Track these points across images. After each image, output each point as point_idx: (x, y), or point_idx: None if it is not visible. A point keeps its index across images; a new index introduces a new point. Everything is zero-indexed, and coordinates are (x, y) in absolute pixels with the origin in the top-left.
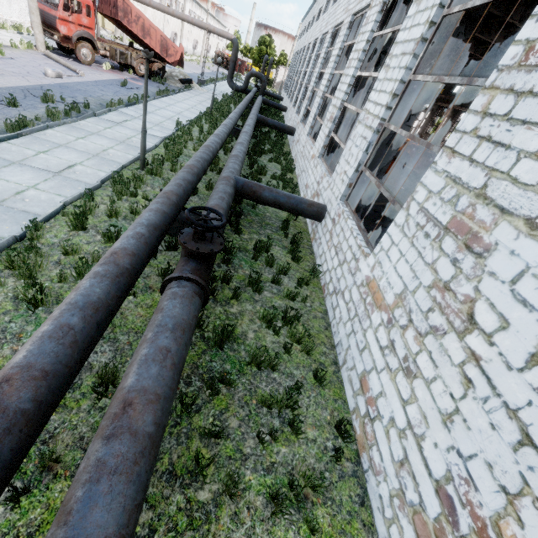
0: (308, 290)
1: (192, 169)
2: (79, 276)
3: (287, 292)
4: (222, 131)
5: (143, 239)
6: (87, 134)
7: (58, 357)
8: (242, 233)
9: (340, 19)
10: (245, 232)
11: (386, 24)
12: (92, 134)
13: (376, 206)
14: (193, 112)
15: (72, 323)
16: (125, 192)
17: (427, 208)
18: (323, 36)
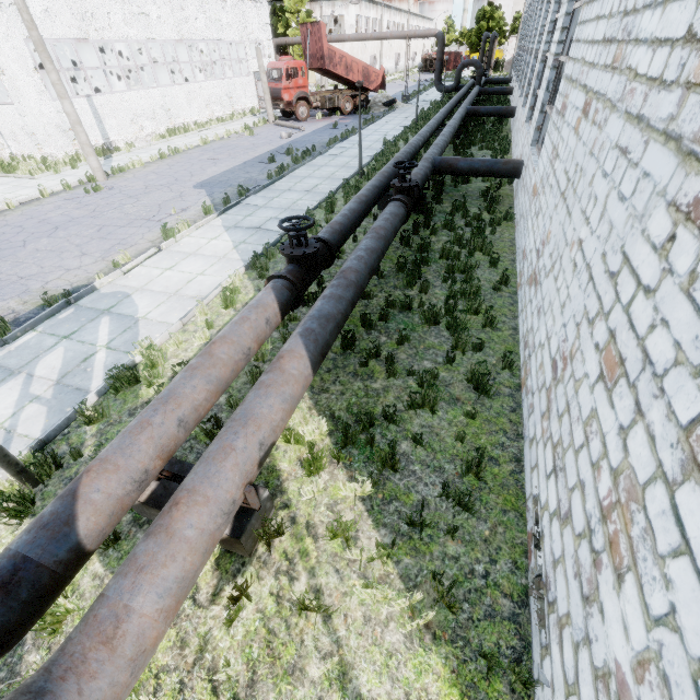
0: (500, 229)
1: (398, 159)
2: None
3: (476, 228)
4: (424, 131)
5: (370, 191)
6: (319, 167)
7: (344, 221)
8: (443, 203)
9: None
10: (446, 203)
11: None
12: (322, 167)
13: None
14: (398, 129)
15: (346, 213)
16: (352, 193)
17: (557, 107)
18: None
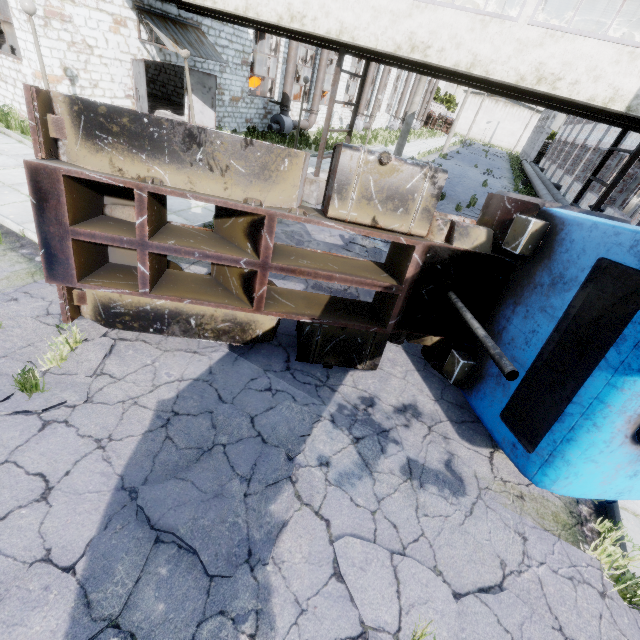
0: None
1: None
2: None
3: None
4: None
5: None
6: None
7: None
8: None
9: None
10: None
11: None
12: None
13: None
14: None
15: None
16: None
17: None
18: None
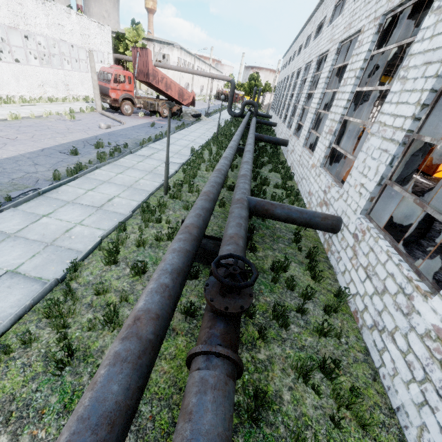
0: (338, 318)
1: (209, 195)
2: (107, 322)
3: (317, 327)
4: (229, 153)
5: (167, 291)
6: (125, 169)
7: None
8: (256, 250)
9: (325, 49)
10: (259, 248)
11: (381, 43)
12: (128, 169)
13: (391, 211)
14: (203, 138)
15: None
16: (151, 219)
17: None
18: (306, 65)
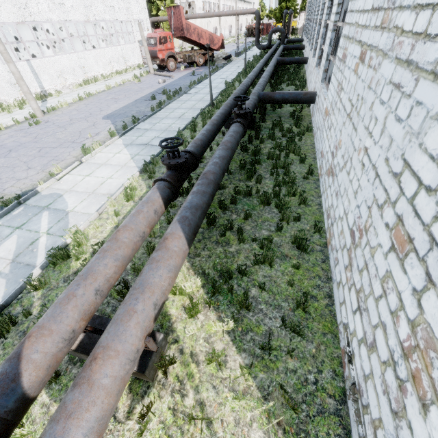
0: (304, 137)
1: (236, 94)
2: None
3: (289, 137)
4: (251, 75)
5: (219, 117)
6: (185, 102)
7: (203, 138)
8: (266, 122)
9: None
10: (268, 121)
11: None
12: (187, 101)
13: None
14: (234, 74)
15: (204, 133)
16: (207, 117)
17: (339, 56)
18: None
